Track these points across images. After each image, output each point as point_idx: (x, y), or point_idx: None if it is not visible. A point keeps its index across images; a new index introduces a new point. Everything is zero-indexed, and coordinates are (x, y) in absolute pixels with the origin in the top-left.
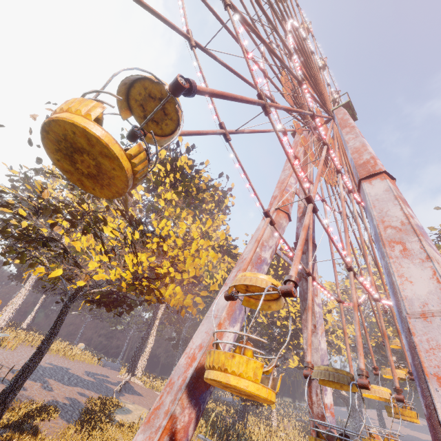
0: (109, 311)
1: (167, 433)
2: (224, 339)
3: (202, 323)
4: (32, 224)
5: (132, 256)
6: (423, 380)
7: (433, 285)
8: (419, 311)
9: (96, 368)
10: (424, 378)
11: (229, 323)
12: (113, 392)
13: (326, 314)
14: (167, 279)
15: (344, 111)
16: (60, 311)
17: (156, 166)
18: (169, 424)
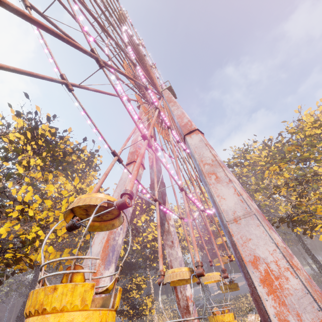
0: None
1: None
2: (101, 284)
3: None
4: None
5: None
6: (244, 267)
7: (236, 198)
8: (232, 217)
9: None
10: (244, 266)
11: (104, 267)
12: None
13: (178, 228)
14: (36, 243)
15: (168, 92)
16: None
17: (13, 135)
18: None
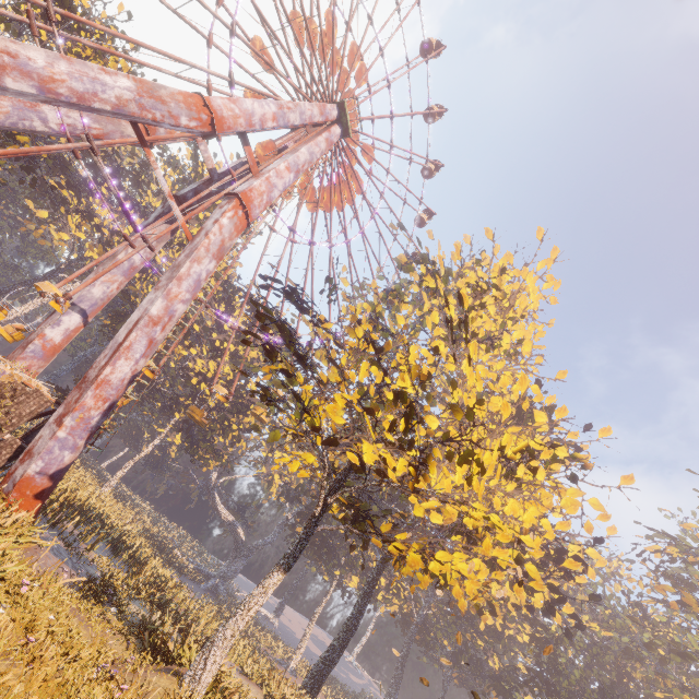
0: None
1: None
2: None
3: None
4: None
5: None
6: None
7: None
8: None
9: None
10: None
11: None
12: None
13: None
14: None
15: (324, 103)
16: None
17: None
18: None
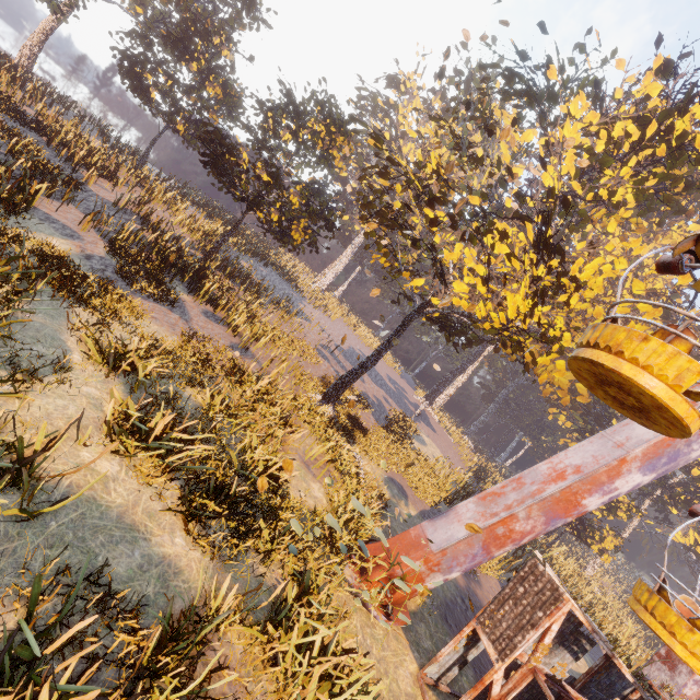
0: (448, 341)
1: (503, 525)
2: (620, 482)
3: (590, 439)
4: (402, 206)
5: (524, 303)
6: None
7: None
8: None
9: (395, 375)
10: None
11: (638, 466)
12: (410, 413)
13: None
14: (555, 348)
15: None
16: (402, 321)
17: (622, 126)
18: (508, 520)
